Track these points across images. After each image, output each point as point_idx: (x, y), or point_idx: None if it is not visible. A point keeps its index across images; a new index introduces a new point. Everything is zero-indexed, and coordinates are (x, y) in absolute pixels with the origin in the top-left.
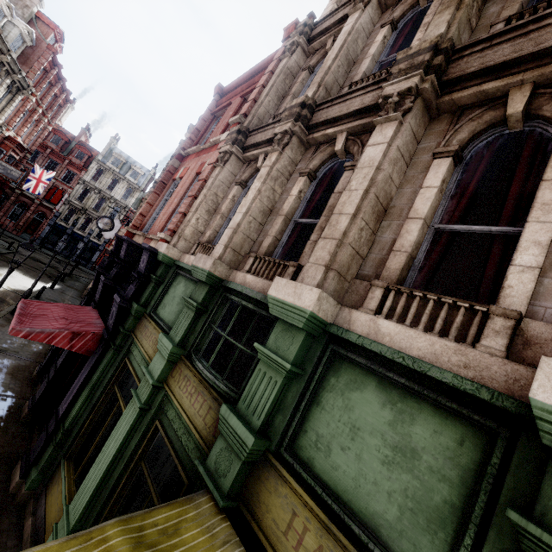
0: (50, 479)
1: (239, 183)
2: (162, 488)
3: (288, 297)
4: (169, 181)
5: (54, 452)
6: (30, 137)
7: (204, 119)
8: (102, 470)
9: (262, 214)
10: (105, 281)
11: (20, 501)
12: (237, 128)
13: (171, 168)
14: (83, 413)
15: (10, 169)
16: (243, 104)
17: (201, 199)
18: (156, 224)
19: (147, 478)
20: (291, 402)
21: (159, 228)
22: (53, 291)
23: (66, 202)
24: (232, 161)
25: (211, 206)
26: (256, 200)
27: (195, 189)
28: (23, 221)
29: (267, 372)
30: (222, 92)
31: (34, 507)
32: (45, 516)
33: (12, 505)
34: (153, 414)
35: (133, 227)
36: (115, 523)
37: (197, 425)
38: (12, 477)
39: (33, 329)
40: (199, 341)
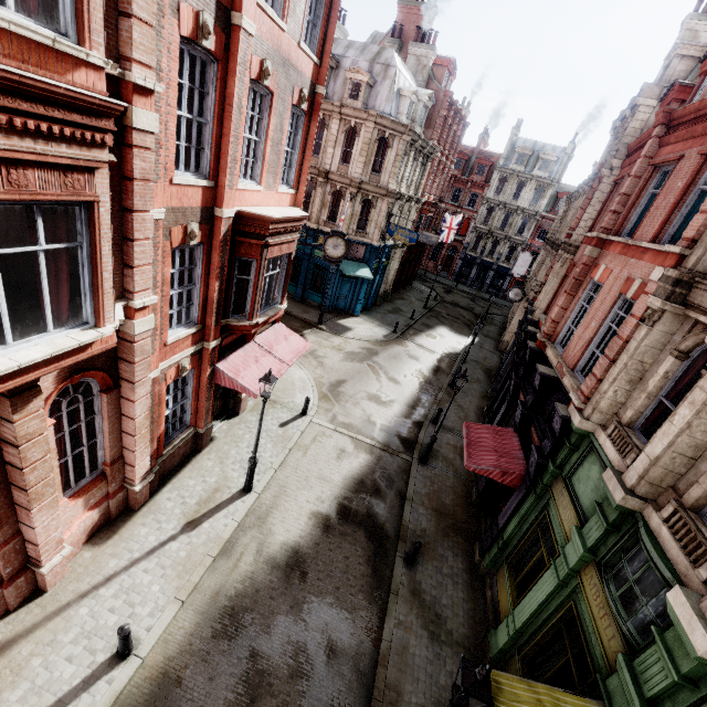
0: (497, 570)
1: (674, 356)
2: (578, 653)
3: (682, 619)
4: (585, 277)
5: (498, 552)
6: (439, 188)
7: (637, 175)
8: (533, 606)
9: (693, 448)
10: (522, 411)
11: (481, 572)
12: (674, 277)
13: (587, 260)
14: (515, 534)
15: (430, 236)
16: (704, 166)
17: (619, 369)
18: (570, 348)
19: (566, 640)
20: (681, 701)
21: (573, 357)
22: (473, 348)
23: (473, 230)
24: (665, 319)
25: (634, 375)
26: (683, 435)
27: (612, 350)
28: (440, 260)
29: (661, 660)
30: (668, 119)
31: (490, 583)
32: (497, 596)
33: (477, 573)
34: (568, 592)
35: (545, 336)
36: (543, 686)
37: (603, 640)
38: (474, 551)
39: (477, 466)
40: (609, 557)
